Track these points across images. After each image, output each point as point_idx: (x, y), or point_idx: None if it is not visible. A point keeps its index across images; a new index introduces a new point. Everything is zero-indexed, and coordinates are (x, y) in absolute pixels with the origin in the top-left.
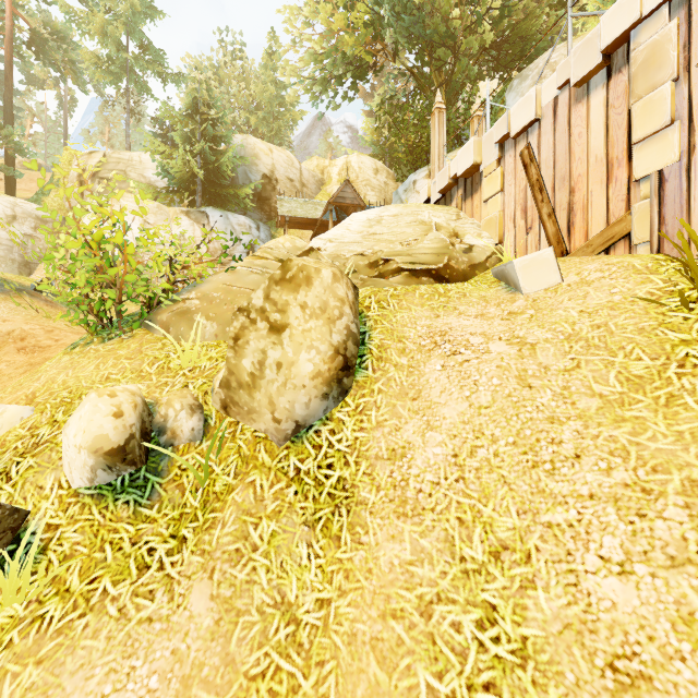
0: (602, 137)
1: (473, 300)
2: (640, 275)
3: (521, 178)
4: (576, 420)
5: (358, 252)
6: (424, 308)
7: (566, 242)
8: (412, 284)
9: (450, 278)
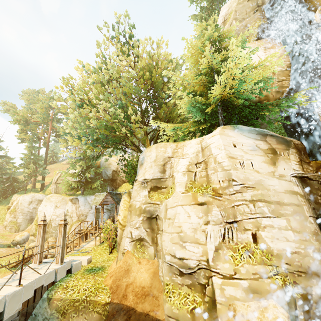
0: None
1: None
2: None
3: None
4: None
5: None
6: None
7: None
8: None
9: None
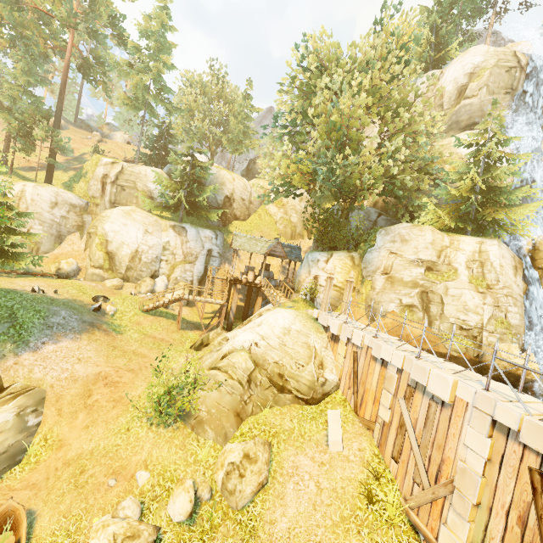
0: (376, 384)
1: (313, 444)
2: (362, 467)
3: (352, 362)
4: (324, 527)
5: (275, 360)
6: (294, 447)
7: (358, 409)
8: (295, 402)
9: (312, 403)
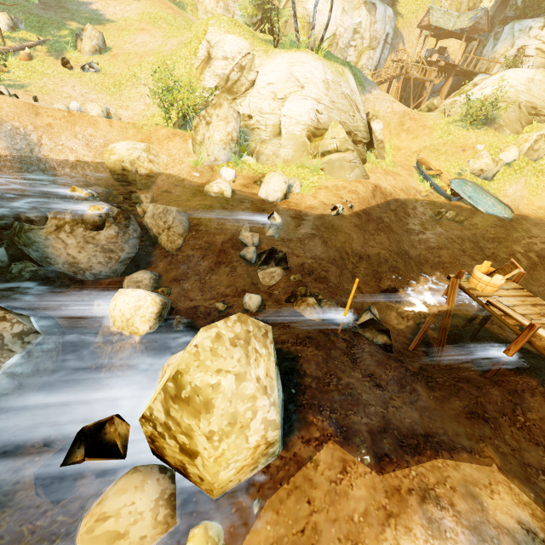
0: None
1: None
2: None
3: None
4: None
5: (526, 100)
6: None
7: None
8: None
9: None
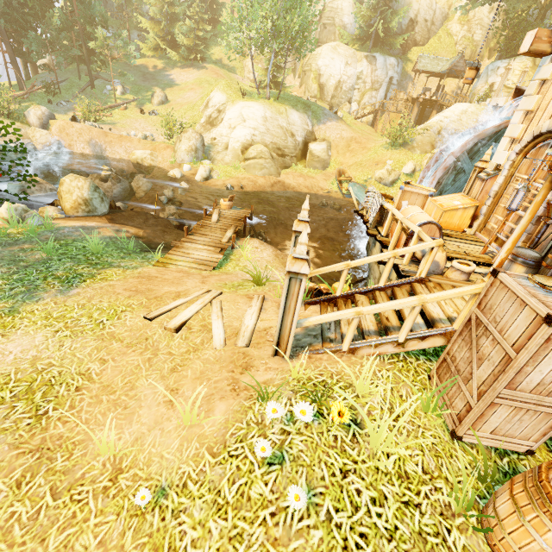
0: None
1: None
2: None
3: None
4: None
5: (453, 128)
6: None
7: None
8: None
9: None
